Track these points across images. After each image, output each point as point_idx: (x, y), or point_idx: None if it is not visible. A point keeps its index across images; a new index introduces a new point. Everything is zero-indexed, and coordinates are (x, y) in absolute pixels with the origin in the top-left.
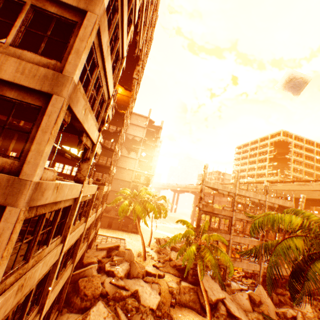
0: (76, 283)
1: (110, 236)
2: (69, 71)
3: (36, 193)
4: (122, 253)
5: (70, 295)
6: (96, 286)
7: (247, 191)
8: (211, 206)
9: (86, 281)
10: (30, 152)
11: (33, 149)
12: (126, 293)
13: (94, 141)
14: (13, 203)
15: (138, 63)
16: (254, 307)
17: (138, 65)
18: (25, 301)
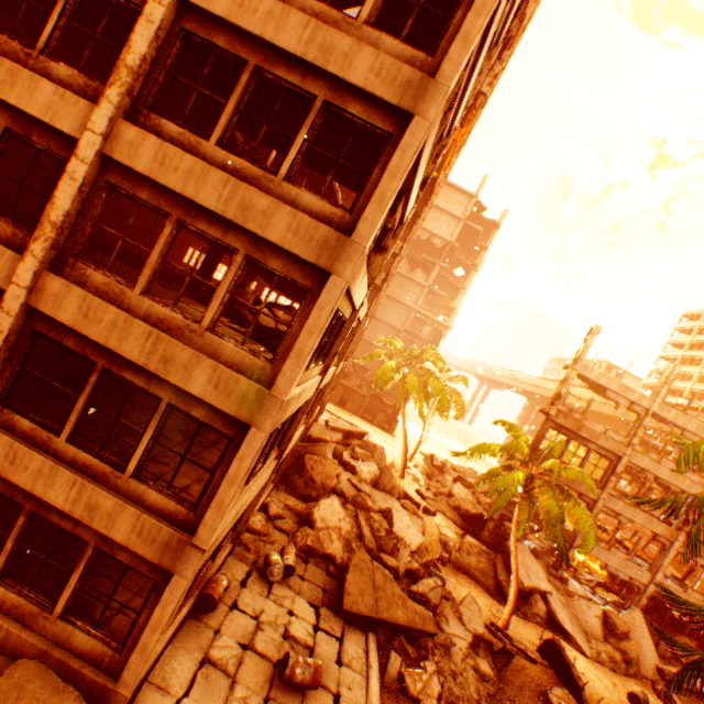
0: (299, 459)
1: (343, 418)
2: (446, 75)
3: (358, 269)
4: (371, 446)
5: (289, 472)
6: (329, 475)
7: (684, 414)
8: (577, 419)
9: (316, 462)
10: (369, 204)
11: (374, 201)
12: (372, 505)
13: (404, 218)
14: (339, 272)
15: (500, 55)
16: (609, 636)
17: (499, 60)
18: (279, 428)
